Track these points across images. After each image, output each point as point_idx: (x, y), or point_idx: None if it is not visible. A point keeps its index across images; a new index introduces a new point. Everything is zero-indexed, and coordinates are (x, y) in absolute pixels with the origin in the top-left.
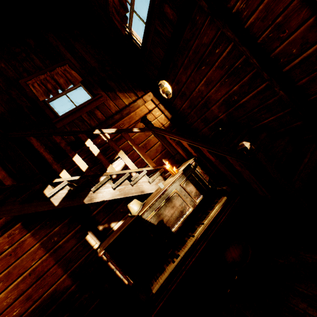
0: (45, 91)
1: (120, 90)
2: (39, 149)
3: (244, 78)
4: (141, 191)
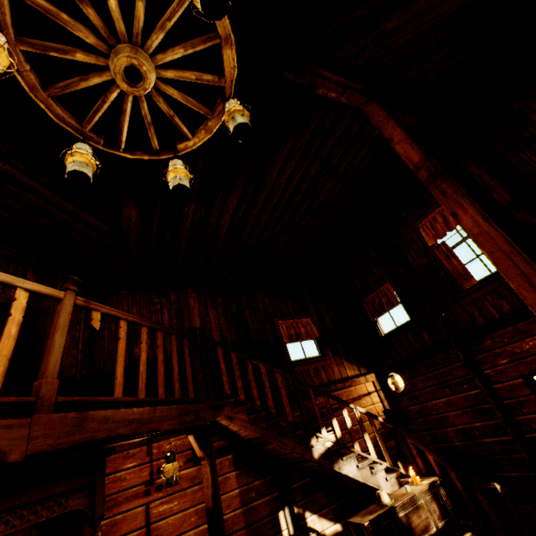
0: (289, 335)
1: (346, 358)
2: (313, 401)
3: (488, 421)
4: (378, 485)
